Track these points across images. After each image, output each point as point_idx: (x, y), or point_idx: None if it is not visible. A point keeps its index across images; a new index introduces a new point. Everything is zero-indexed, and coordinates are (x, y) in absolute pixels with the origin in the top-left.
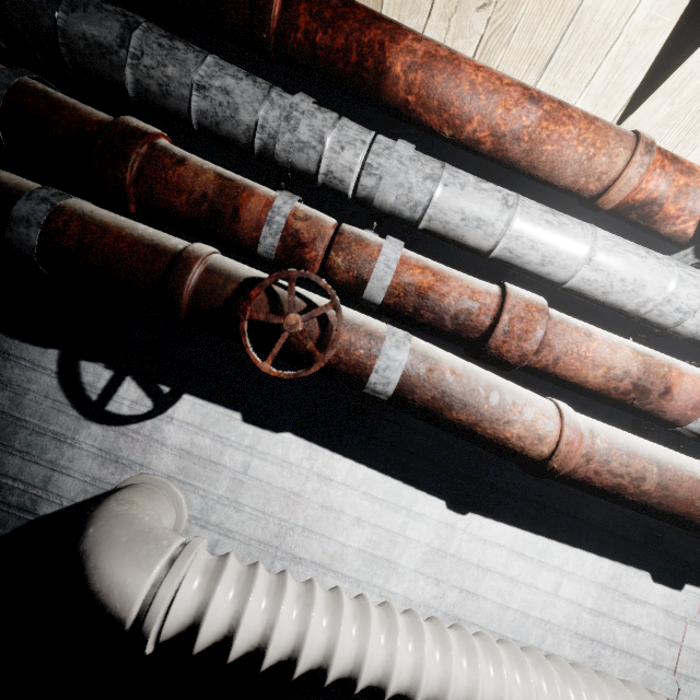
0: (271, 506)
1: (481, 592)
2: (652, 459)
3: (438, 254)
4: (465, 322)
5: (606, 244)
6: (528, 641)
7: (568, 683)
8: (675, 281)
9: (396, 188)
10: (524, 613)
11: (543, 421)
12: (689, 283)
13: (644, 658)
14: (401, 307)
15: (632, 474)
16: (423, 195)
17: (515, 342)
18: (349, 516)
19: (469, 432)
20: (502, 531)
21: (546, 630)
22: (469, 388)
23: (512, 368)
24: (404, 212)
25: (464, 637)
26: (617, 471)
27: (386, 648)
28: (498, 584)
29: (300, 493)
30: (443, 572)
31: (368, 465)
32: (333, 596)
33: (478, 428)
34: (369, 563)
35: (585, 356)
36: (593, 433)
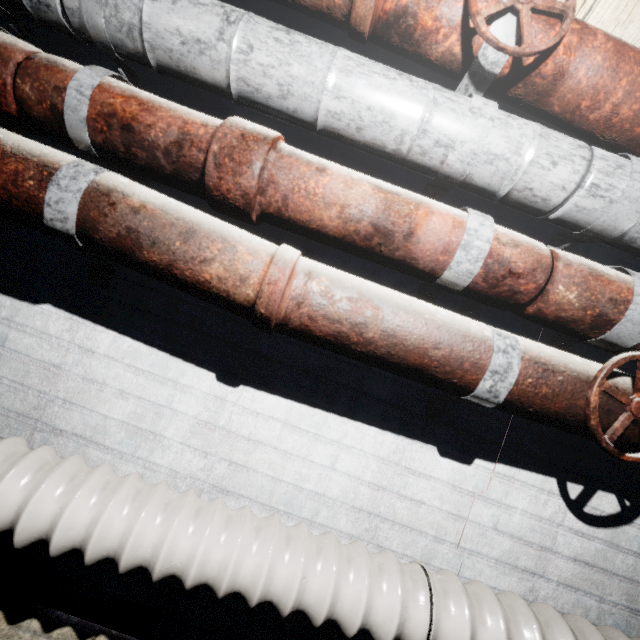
0: (30, 379)
1: (252, 465)
2: (380, 305)
3: (212, 112)
4: (179, 158)
5: (347, 64)
6: (301, 514)
7: (293, 545)
8: (428, 106)
9: (99, 6)
10: (297, 486)
11: (246, 260)
12: (446, 108)
13: (426, 532)
14: (113, 147)
15: (352, 319)
16: (132, 14)
17: (231, 178)
18: (112, 389)
19: (172, 277)
20: (276, 403)
21: (320, 503)
22: (160, 224)
23: (247, 215)
24: (126, 43)
25: (180, 498)
26: (334, 316)
27: (63, 501)
28: (270, 457)
29: (60, 366)
30: (211, 445)
31: (132, 337)
32: (25, 452)
33: (176, 270)
34: (133, 436)
35: (314, 192)
36: (310, 275)
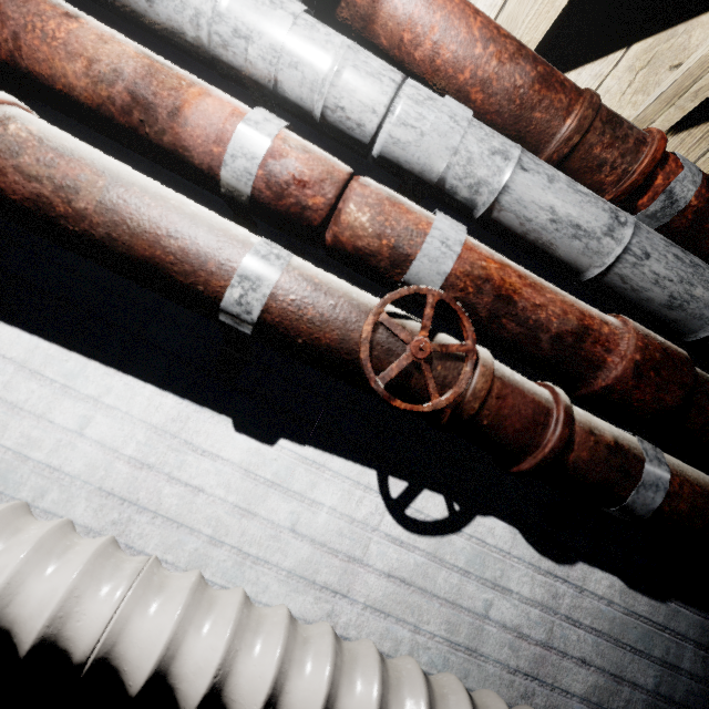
0: None
1: None
2: (107, 173)
3: None
4: None
5: None
6: (18, 493)
7: None
8: None
9: None
10: (21, 453)
11: None
12: None
13: (199, 531)
14: None
15: (58, 179)
16: None
17: None
18: None
19: None
20: (14, 338)
21: (51, 480)
22: None
23: None
24: None
25: None
26: (31, 171)
27: None
28: None
29: None
30: None
31: None
32: None
33: None
34: None
35: (54, 36)
36: (12, 118)
